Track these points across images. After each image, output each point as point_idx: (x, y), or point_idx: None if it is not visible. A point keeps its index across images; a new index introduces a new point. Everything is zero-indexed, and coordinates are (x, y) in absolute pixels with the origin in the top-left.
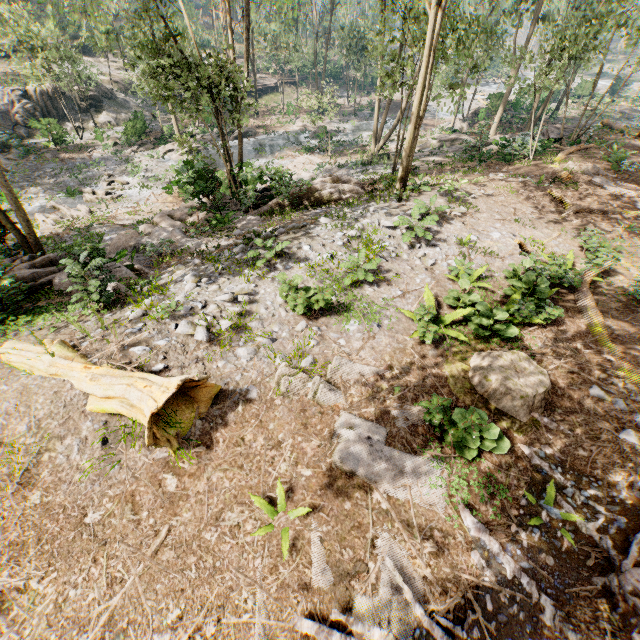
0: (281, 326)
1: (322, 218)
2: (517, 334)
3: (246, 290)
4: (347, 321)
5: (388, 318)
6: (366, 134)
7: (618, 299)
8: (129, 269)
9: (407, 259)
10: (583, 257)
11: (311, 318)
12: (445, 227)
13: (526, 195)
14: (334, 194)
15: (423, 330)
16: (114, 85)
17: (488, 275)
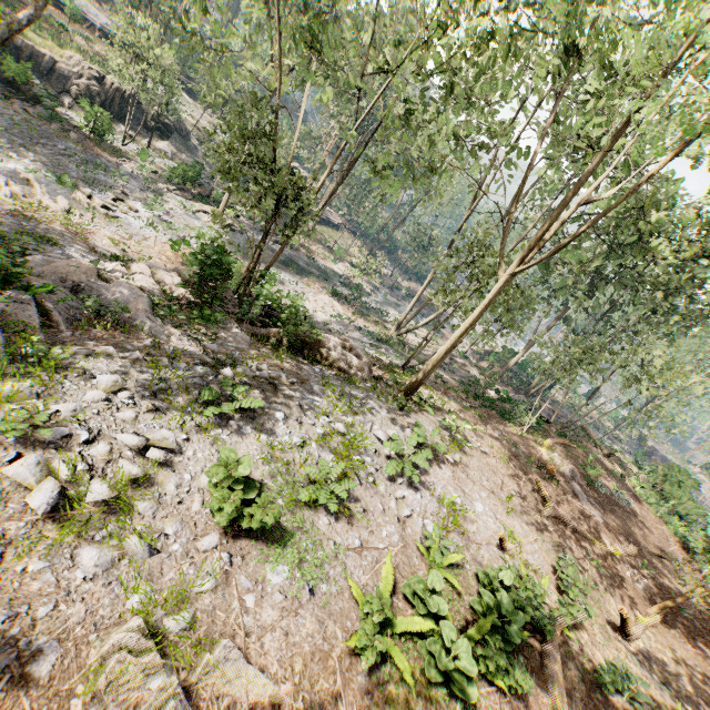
0: (180, 528)
1: (316, 386)
2: (474, 696)
3: (169, 443)
4: (275, 564)
5: (329, 582)
6: (393, 312)
7: (583, 674)
8: (42, 311)
9: (383, 493)
10: (554, 583)
11: (230, 533)
12: (434, 469)
13: (515, 470)
14: (340, 361)
15: (366, 642)
16: (195, 130)
17: (460, 563)
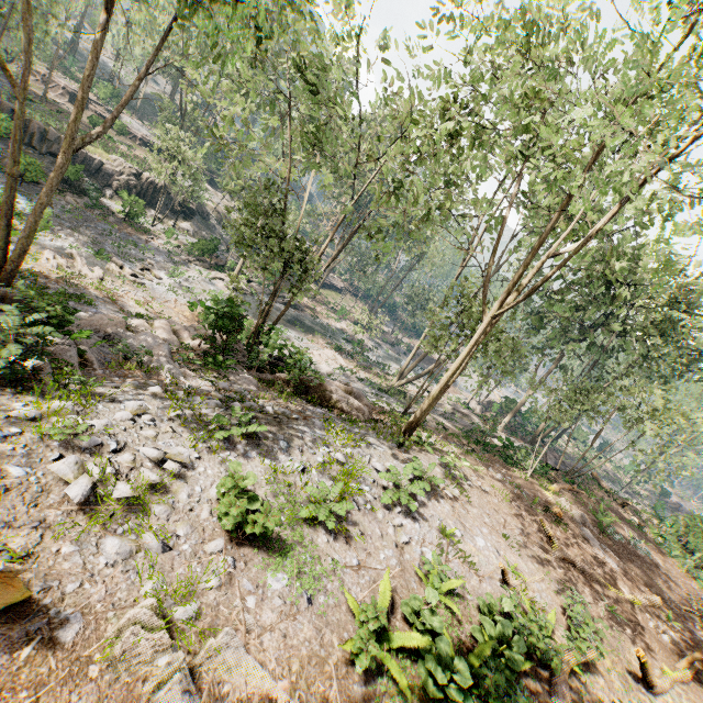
0: (190, 531)
1: (317, 421)
2: None
3: (183, 457)
4: (275, 571)
5: (326, 594)
6: (394, 365)
7: None
8: (79, 353)
9: (381, 519)
10: (564, 624)
11: (234, 540)
12: (433, 502)
13: (519, 510)
14: (341, 403)
15: (361, 645)
16: (215, 212)
17: (460, 592)
